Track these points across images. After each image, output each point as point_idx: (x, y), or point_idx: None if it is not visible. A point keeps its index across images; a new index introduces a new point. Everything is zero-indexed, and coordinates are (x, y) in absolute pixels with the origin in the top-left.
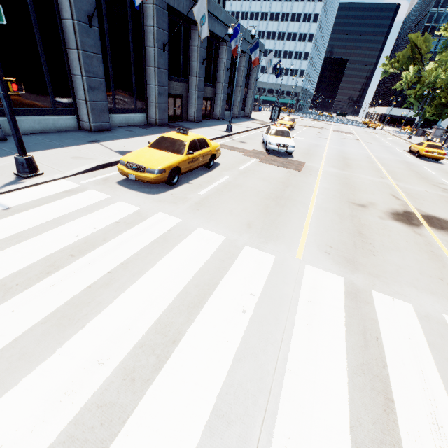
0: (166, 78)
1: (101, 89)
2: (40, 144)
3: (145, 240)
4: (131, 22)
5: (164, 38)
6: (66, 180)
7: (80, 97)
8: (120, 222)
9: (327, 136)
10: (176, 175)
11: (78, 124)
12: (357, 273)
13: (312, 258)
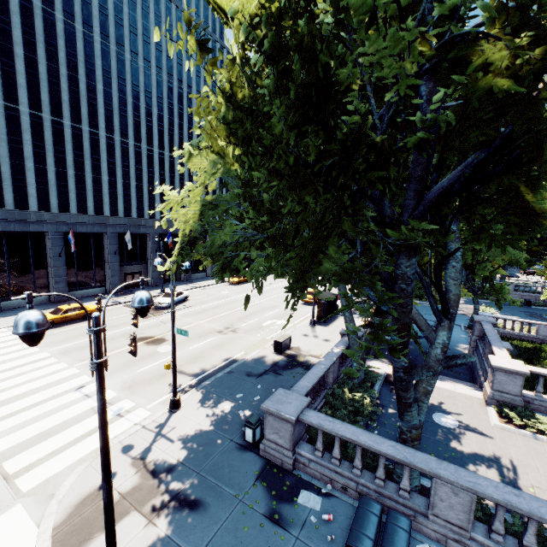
0: (119, 267)
1: (64, 281)
2: (15, 313)
3: (4, 345)
4: (94, 245)
5: (116, 248)
6: (5, 328)
7: (51, 287)
8: (4, 341)
9: (269, 286)
10: (52, 324)
11: (49, 299)
12: (60, 354)
13: (53, 351)
